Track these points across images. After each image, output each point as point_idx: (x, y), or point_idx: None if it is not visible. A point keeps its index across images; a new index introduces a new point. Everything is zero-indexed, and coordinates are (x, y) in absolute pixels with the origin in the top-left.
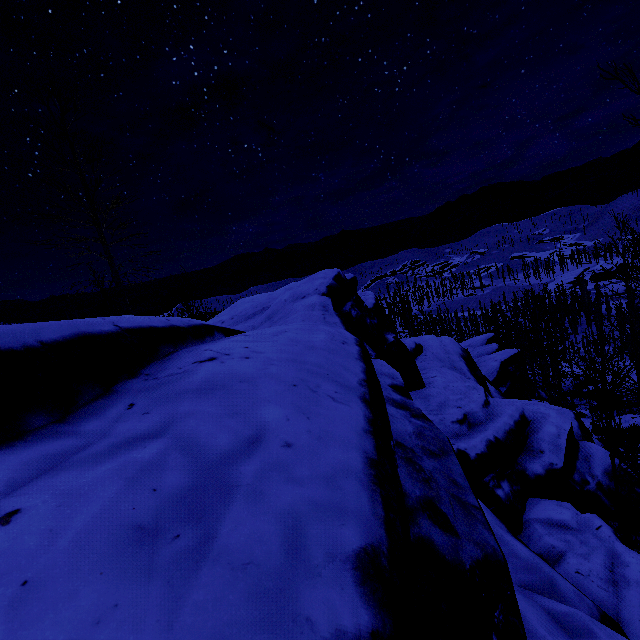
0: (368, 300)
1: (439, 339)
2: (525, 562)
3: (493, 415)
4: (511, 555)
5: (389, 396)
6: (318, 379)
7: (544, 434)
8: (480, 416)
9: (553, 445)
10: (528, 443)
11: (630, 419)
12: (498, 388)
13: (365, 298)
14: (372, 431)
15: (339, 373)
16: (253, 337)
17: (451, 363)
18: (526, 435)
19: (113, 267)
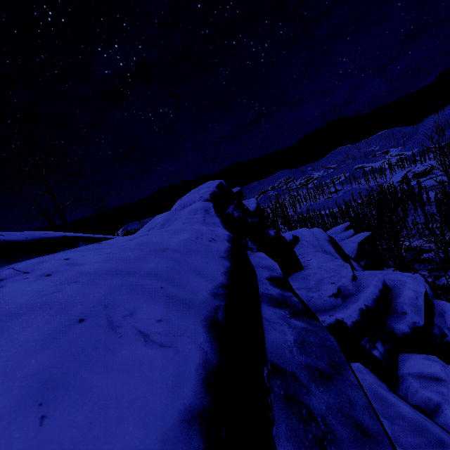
0: (251, 205)
1: (310, 230)
2: (412, 424)
3: (361, 287)
4: (397, 417)
5: (266, 292)
6: (139, 299)
7: (404, 298)
8: (351, 289)
9: (413, 306)
10: (392, 307)
11: None
12: (359, 263)
13: (248, 203)
14: (206, 408)
15: (184, 282)
16: (103, 244)
17: (322, 248)
18: (390, 300)
19: (55, 201)
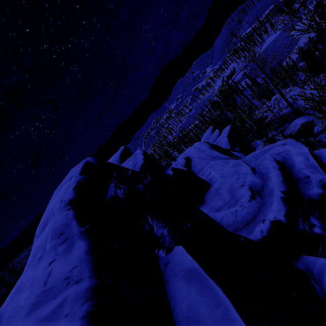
0: (138, 158)
1: (194, 147)
2: None
3: (263, 175)
4: None
5: None
6: None
7: (299, 164)
8: (258, 182)
9: (310, 168)
10: (295, 177)
11: (296, 122)
12: (236, 150)
13: (136, 158)
14: None
15: None
16: None
17: (210, 156)
18: (290, 172)
19: None
